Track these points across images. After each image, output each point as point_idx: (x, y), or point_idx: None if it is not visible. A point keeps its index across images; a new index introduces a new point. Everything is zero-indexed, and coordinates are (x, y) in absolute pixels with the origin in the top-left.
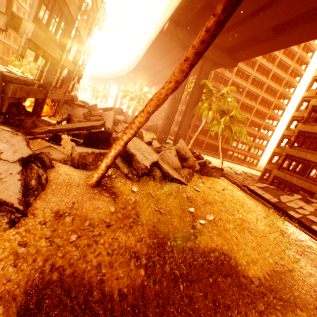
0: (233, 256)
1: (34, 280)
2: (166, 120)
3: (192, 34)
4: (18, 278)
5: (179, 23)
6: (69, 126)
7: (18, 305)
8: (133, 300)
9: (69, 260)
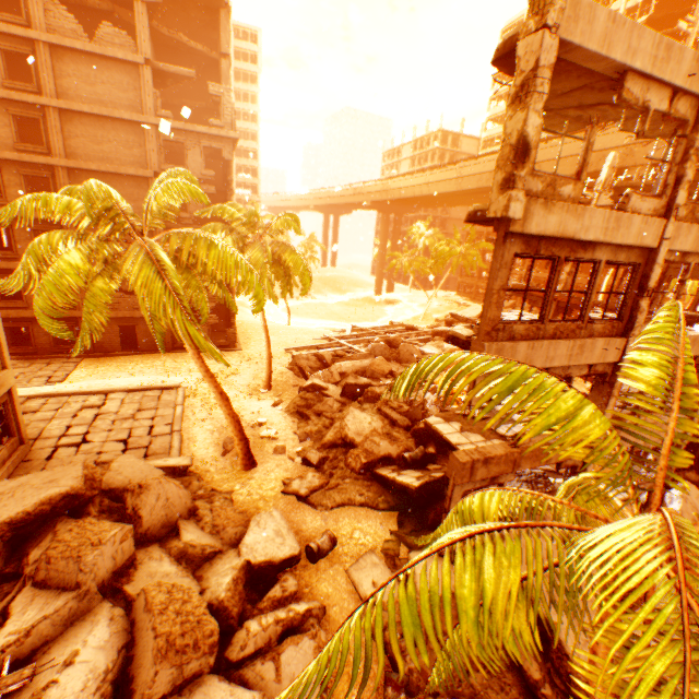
0: None
1: None
2: None
3: None
4: None
5: None
6: None
7: None
8: None
9: None
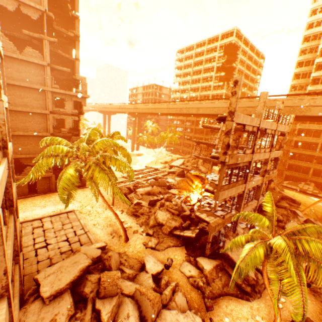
0: None
1: None
2: None
3: None
4: None
5: None
6: (274, 198)
7: None
8: None
9: None
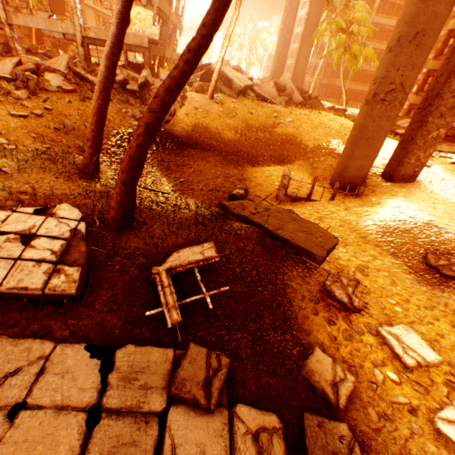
0: (299, 137)
1: (194, 124)
2: (277, 61)
3: None
4: (188, 122)
5: None
6: None
7: (191, 129)
8: (234, 143)
9: (204, 123)
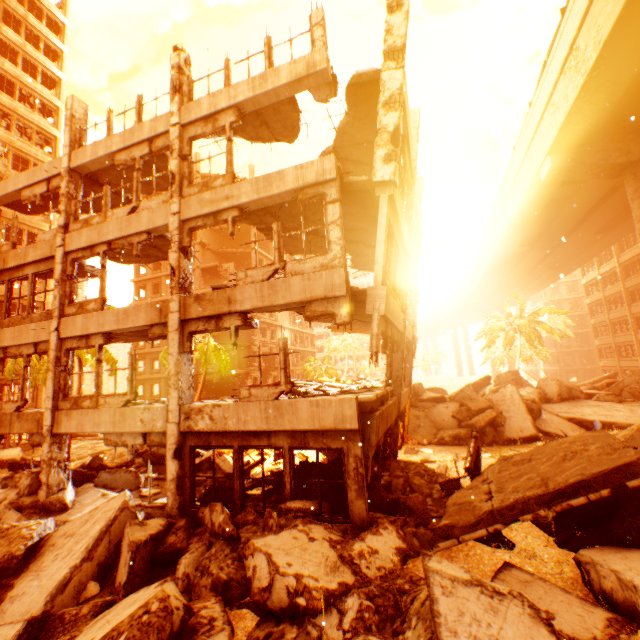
0: None
1: None
2: None
3: (623, 136)
4: None
5: (574, 143)
6: (528, 481)
7: None
8: None
9: None
